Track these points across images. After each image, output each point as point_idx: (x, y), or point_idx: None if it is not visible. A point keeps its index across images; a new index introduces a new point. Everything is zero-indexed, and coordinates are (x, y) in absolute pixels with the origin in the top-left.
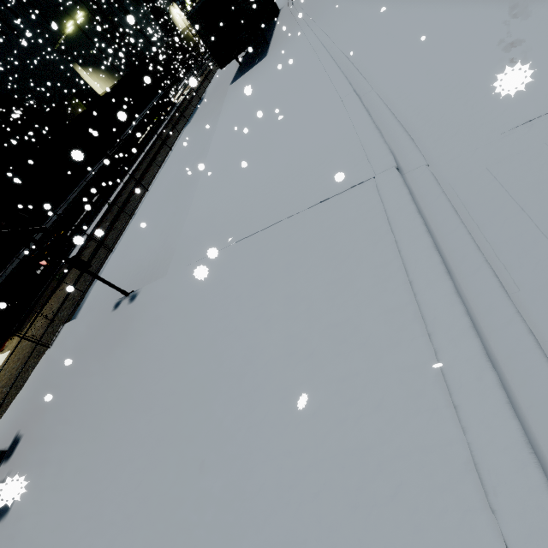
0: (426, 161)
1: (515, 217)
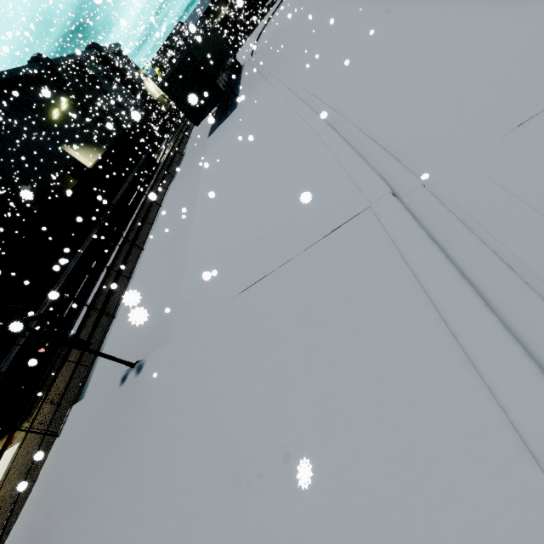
0: (421, 181)
1: (542, 228)
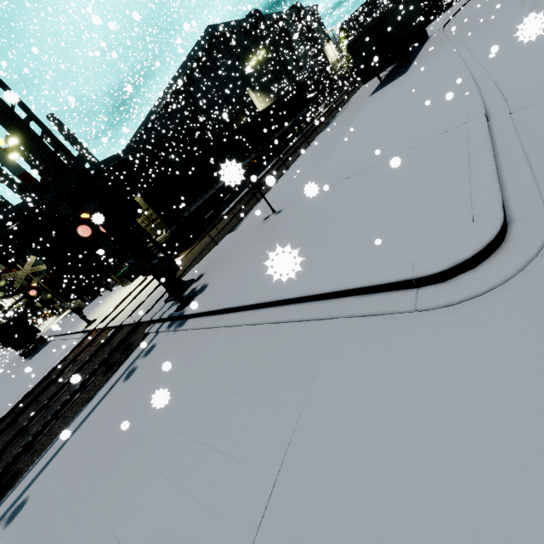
0: (511, 111)
1: None
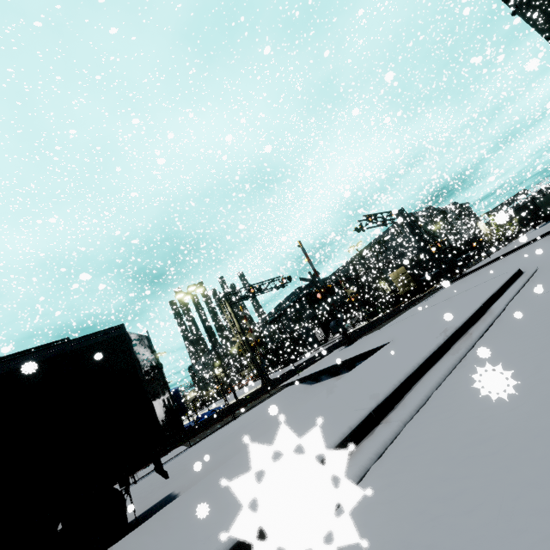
0: None
1: None
